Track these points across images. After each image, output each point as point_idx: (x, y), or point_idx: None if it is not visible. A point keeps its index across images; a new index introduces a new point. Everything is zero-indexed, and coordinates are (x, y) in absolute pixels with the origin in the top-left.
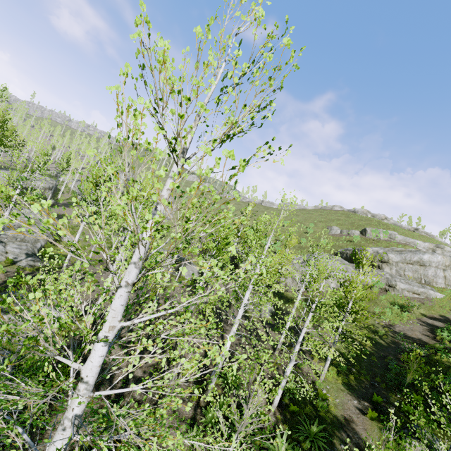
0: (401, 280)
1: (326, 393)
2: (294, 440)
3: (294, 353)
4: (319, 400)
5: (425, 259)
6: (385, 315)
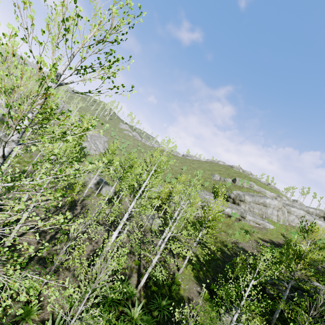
0: (250, 214)
1: (181, 281)
2: (149, 309)
3: (160, 249)
4: (173, 285)
5: (267, 202)
6: (235, 235)
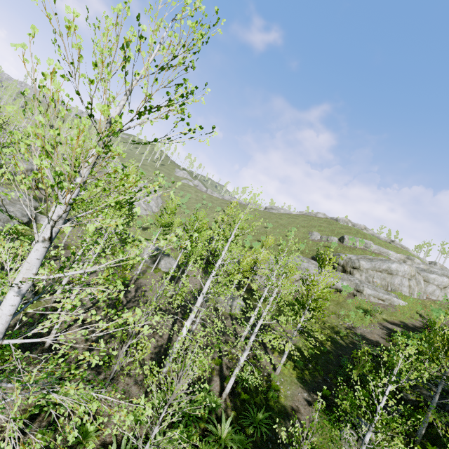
0: (368, 286)
1: (279, 385)
2: (240, 425)
3: (249, 343)
4: (270, 391)
5: (393, 268)
6: (349, 318)
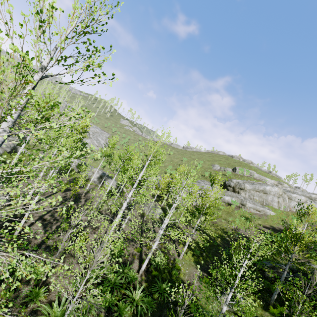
0: (250, 201)
1: (181, 266)
2: (150, 292)
3: (158, 236)
4: (174, 269)
5: (267, 189)
6: (235, 223)
